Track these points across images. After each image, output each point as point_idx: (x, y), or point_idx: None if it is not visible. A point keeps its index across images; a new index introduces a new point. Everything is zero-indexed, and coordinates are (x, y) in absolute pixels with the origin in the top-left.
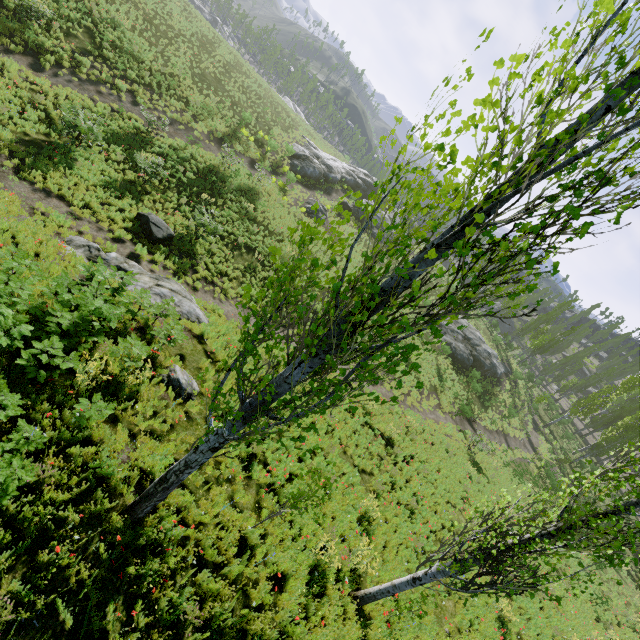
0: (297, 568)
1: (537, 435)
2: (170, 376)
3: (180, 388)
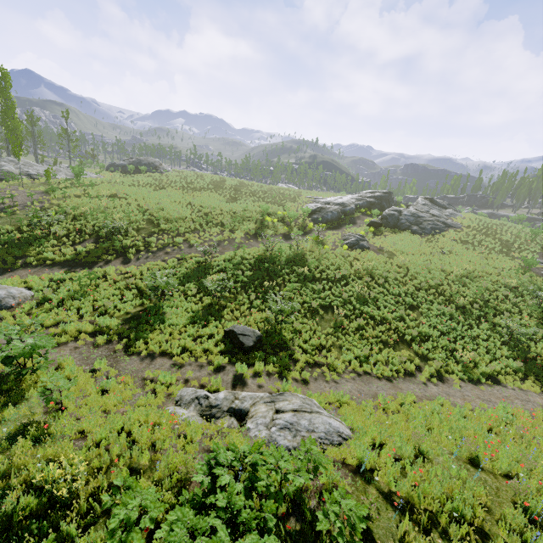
0: None
1: None
2: None
3: None
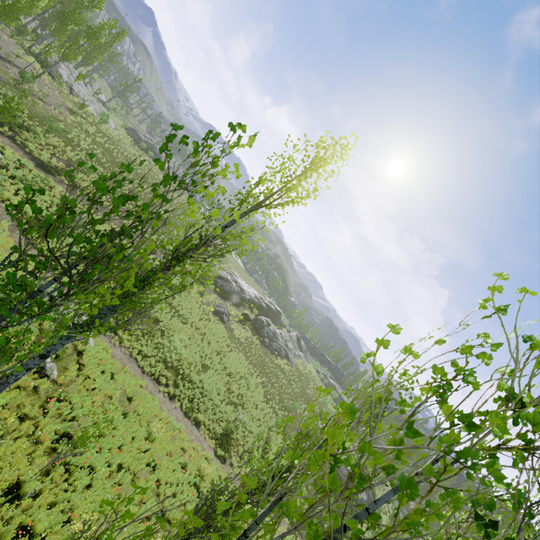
0: (49, 536)
1: None
2: None
3: (43, 368)
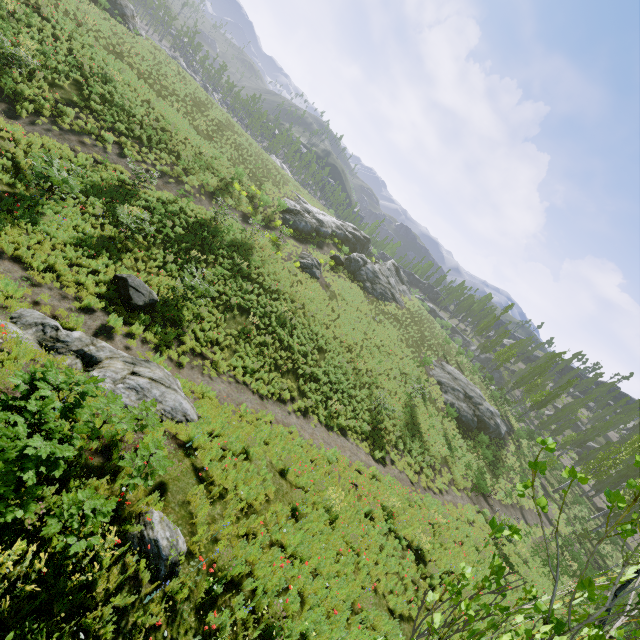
0: None
1: (549, 503)
2: (144, 536)
3: (158, 557)
